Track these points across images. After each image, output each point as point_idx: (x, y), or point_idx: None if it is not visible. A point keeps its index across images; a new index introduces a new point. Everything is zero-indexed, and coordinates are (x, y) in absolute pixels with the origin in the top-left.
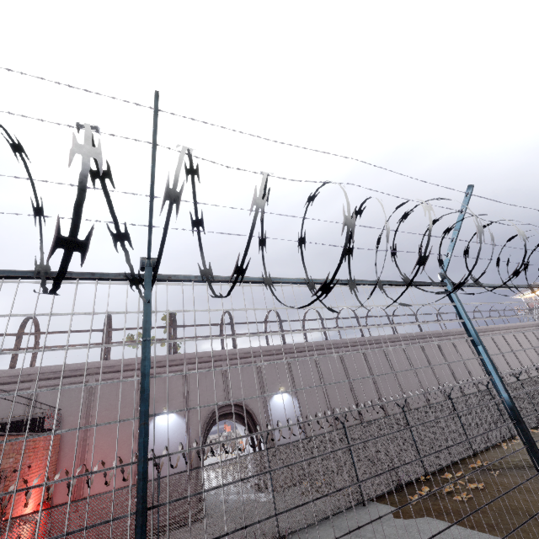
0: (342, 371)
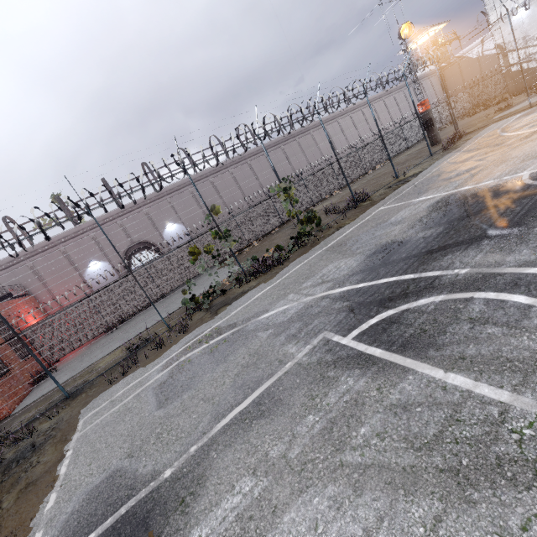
0: (215, 194)
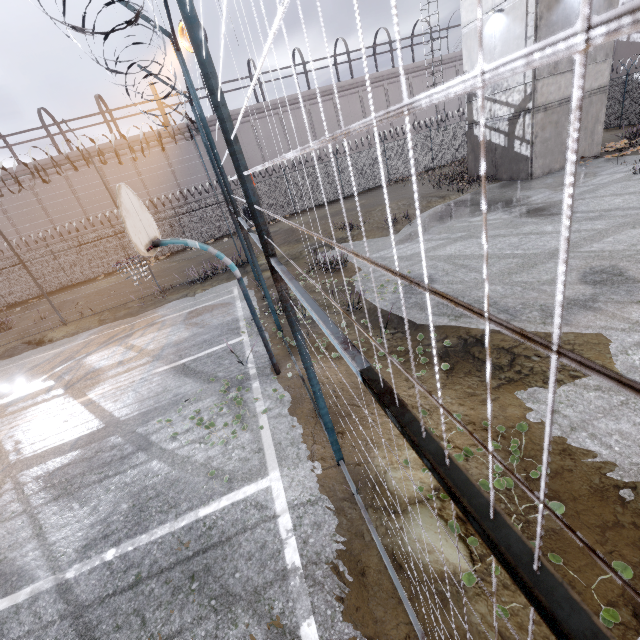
0: (34, 203)
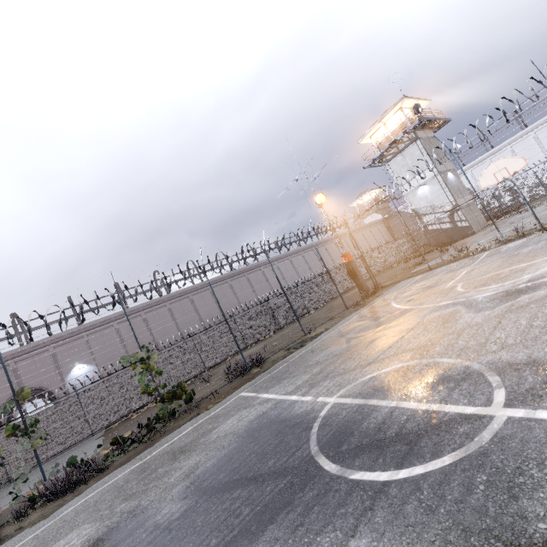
0: (145, 330)
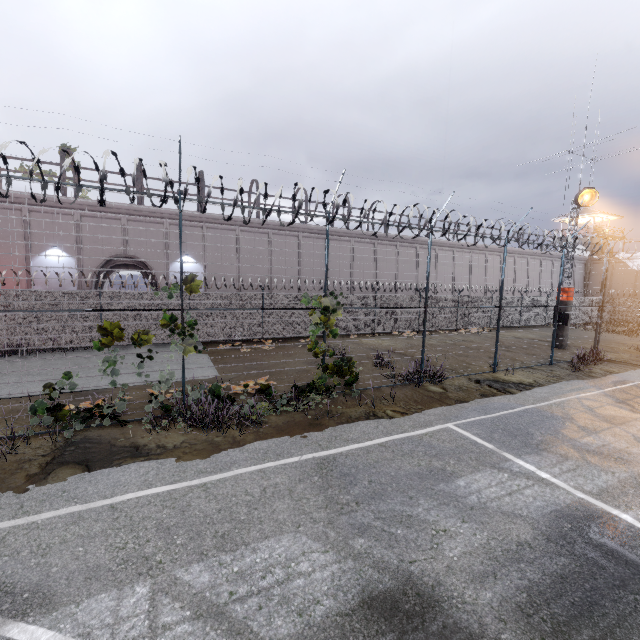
0: (266, 253)
